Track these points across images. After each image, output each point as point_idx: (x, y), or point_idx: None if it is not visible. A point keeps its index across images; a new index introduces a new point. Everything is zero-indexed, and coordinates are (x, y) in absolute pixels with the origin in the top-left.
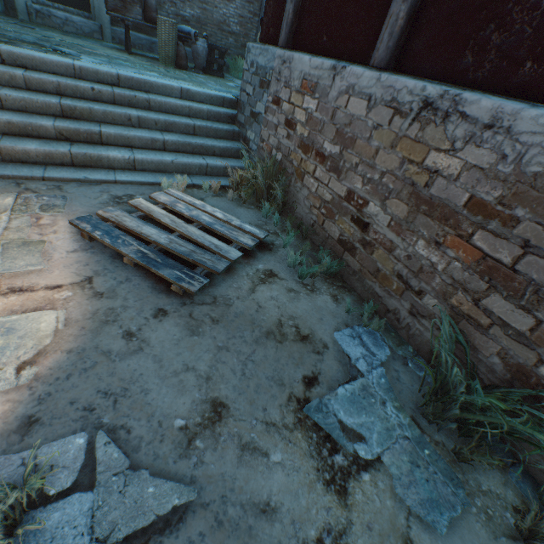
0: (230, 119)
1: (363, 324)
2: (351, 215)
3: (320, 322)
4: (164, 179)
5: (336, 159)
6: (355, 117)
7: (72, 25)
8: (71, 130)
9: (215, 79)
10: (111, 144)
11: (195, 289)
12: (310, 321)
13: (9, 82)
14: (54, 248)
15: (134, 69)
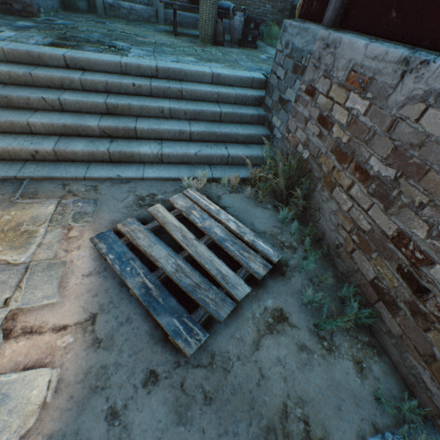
0: (257, 101)
1: (400, 433)
2: (398, 264)
3: (337, 414)
4: (185, 177)
5: (386, 184)
6: (433, 139)
7: (135, 13)
8: (112, 128)
9: (248, 52)
10: (144, 137)
11: (191, 352)
12: (324, 411)
13: (70, 85)
14: (73, 270)
15: (174, 55)
